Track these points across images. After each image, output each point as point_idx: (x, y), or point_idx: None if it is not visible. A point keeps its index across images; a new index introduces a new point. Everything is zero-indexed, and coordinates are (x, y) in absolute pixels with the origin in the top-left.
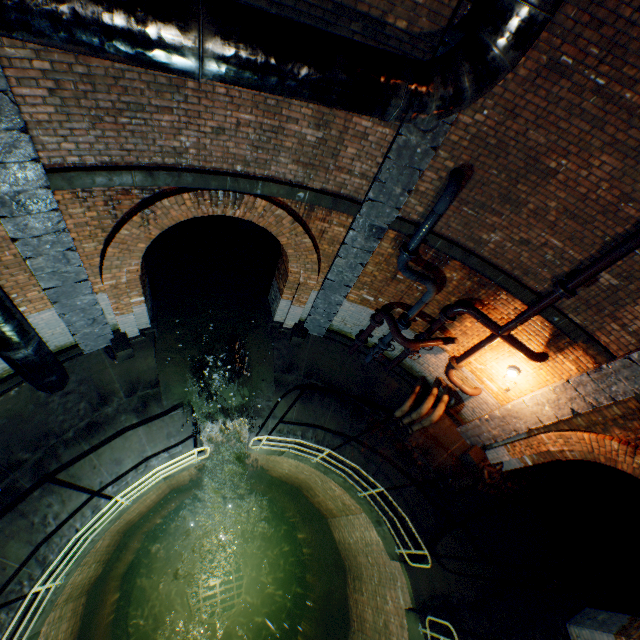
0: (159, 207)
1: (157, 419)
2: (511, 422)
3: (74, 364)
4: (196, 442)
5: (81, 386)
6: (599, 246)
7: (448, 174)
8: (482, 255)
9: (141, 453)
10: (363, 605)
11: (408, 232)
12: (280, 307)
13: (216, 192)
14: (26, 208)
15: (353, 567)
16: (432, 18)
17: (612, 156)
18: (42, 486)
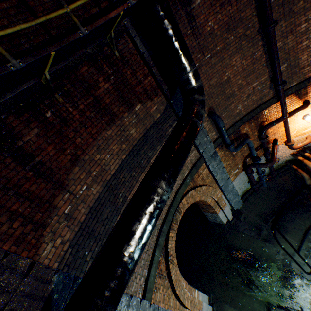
0: (169, 251)
1: None
2: None
3: None
4: None
5: None
6: (266, 68)
7: (207, 117)
8: (244, 114)
9: None
10: None
11: (220, 141)
12: (220, 217)
13: (173, 218)
14: None
15: None
16: (162, 104)
17: (234, 57)
18: None
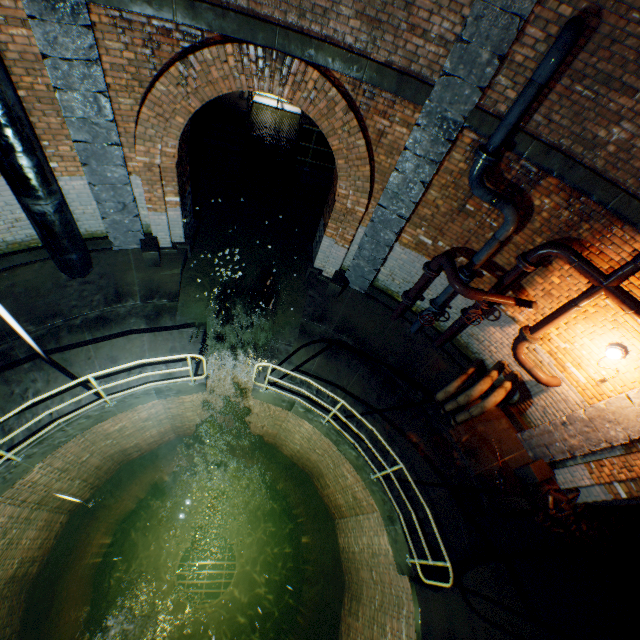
0: (199, 60)
1: (165, 331)
2: (602, 428)
3: (101, 256)
4: (199, 365)
5: (102, 280)
6: None
7: (561, 29)
8: (593, 166)
9: (139, 358)
10: (356, 633)
11: (490, 131)
12: (322, 248)
13: (262, 49)
14: (56, 13)
15: (353, 584)
16: None
17: None
18: (34, 361)
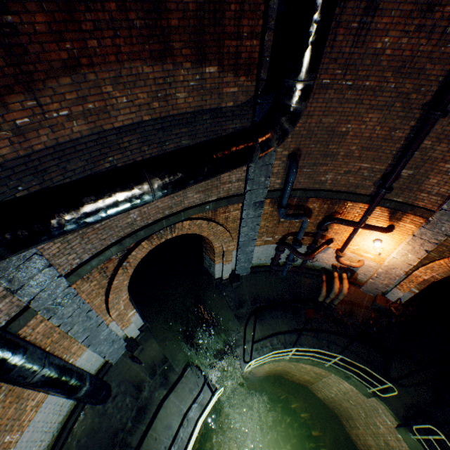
0: (130, 257)
1: (178, 383)
2: (392, 272)
3: (110, 375)
4: (209, 385)
5: (120, 387)
6: (391, 157)
7: (287, 157)
8: (326, 188)
9: (180, 412)
10: (363, 436)
11: (277, 196)
12: (216, 269)
13: (159, 232)
14: (61, 304)
15: (342, 412)
16: (245, 94)
17: (374, 113)
18: None
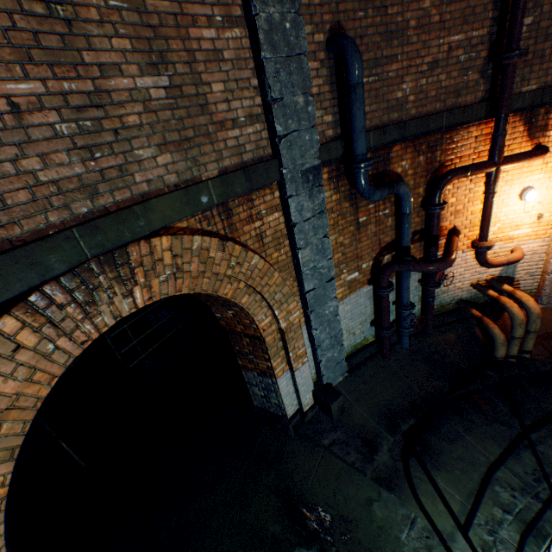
0: None
1: None
2: None
3: None
4: None
5: None
6: (490, 4)
7: (325, 51)
8: (410, 116)
9: None
10: None
11: (338, 153)
12: (283, 392)
13: (71, 273)
14: None
15: None
16: None
17: None
18: None
